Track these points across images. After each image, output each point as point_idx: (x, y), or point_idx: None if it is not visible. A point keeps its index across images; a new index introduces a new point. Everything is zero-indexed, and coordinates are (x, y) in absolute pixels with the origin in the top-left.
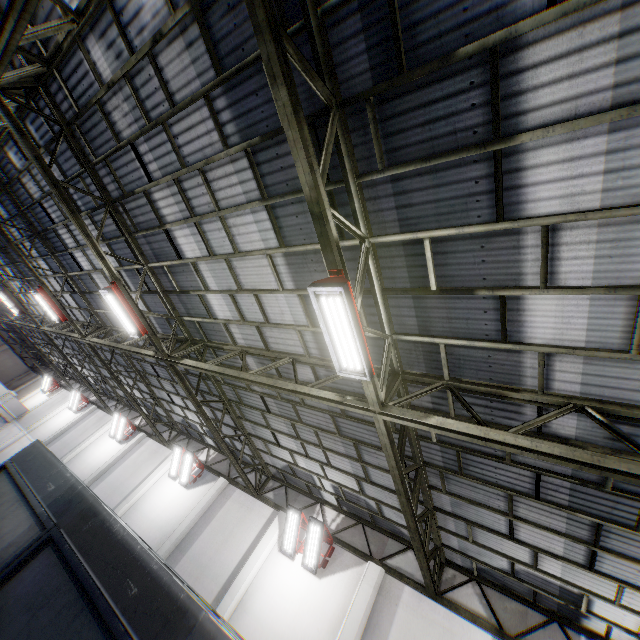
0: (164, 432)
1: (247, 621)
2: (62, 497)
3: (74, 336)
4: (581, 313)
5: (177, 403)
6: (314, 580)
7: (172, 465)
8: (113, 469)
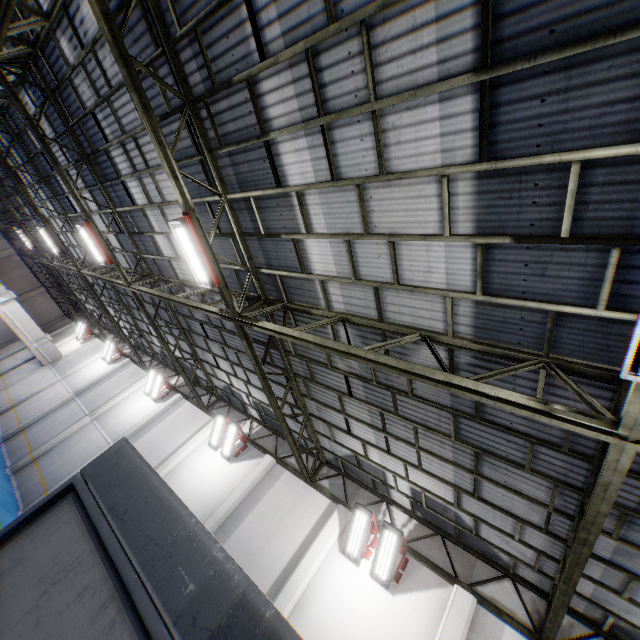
0: (202, 396)
1: (306, 630)
2: (228, 636)
3: (118, 282)
4: None
5: (223, 368)
6: (386, 595)
7: (213, 434)
8: (148, 429)
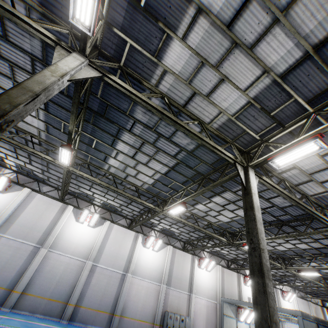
0: (121, 220)
1: (199, 288)
2: (314, 318)
3: (152, 207)
4: (314, 264)
5: (161, 221)
6: (209, 273)
7: (148, 243)
8: (103, 246)
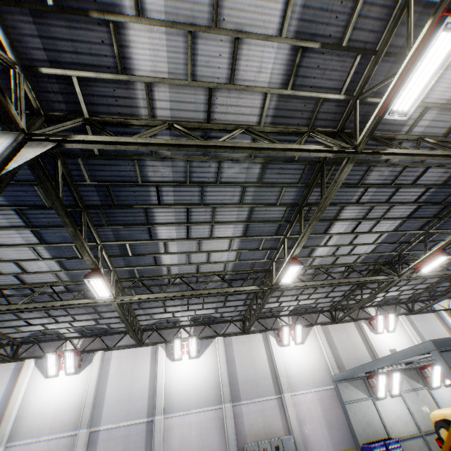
0: (121, 339)
1: (294, 379)
2: None
3: (87, 303)
4: None
5: (170, 311)
6: (302, 346)
7: (175, 352)
8: (102, 393)
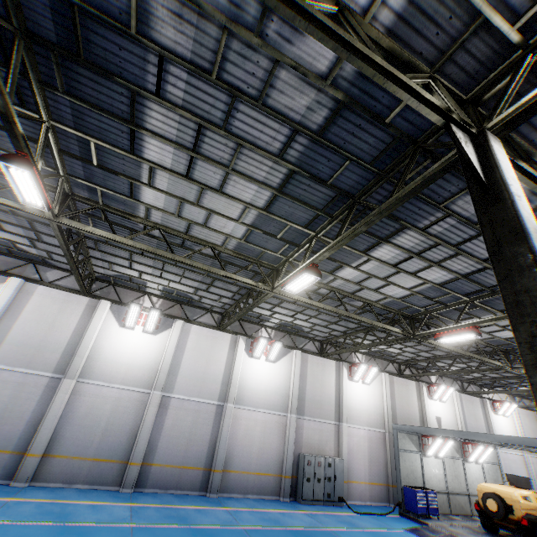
0: (202, 316)
1: (353, 413)
2: None
3: (251, 284)
4: None
5: (275, 310)
6: (368, 386)
7: (257, 350)
8: (177, 363)
